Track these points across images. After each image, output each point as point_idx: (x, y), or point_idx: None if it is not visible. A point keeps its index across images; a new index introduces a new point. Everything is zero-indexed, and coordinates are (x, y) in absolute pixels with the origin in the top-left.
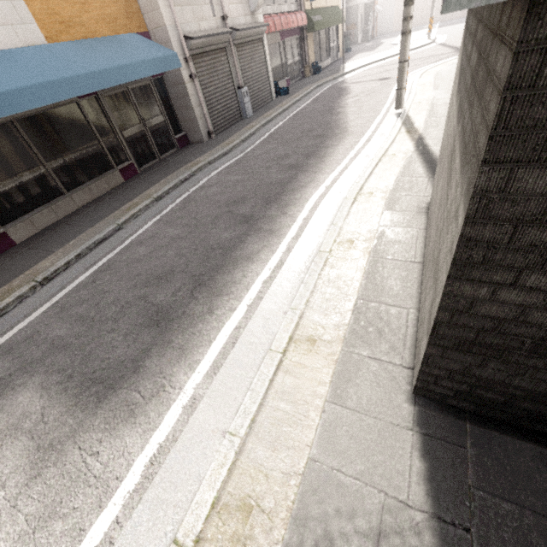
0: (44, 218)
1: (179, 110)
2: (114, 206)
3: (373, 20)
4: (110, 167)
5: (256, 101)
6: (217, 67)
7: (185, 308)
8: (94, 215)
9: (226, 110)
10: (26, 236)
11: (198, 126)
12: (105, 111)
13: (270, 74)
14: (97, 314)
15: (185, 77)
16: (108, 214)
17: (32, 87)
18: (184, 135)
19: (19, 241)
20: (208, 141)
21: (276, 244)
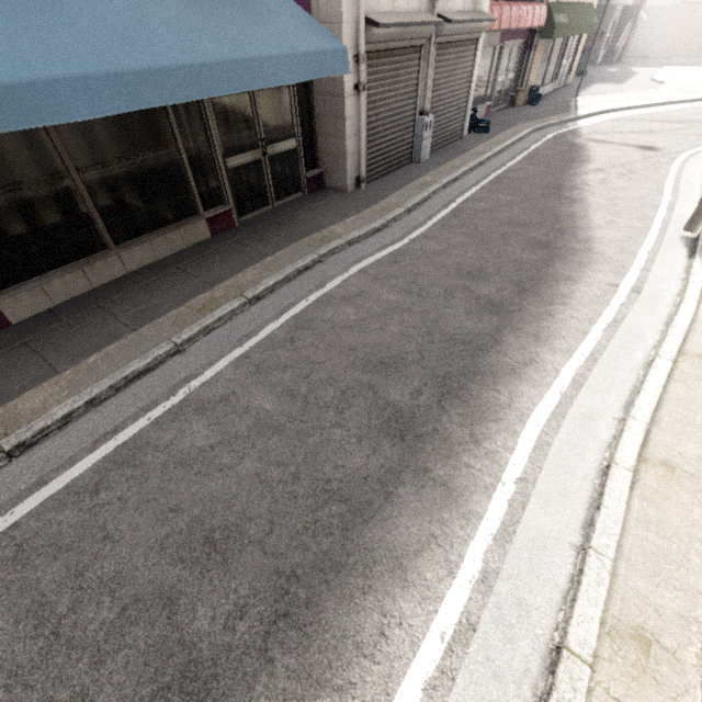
0: (68, 285)
1: (323, 135)
2: (182, 291)
3: (630, 33)
4: (194, 212)
5: (439, 136)
6: (400, 75)
7: (244, 697)
8: (145, 302)
9: (393, 146)
10: (31, 312)
11: (345, 167)
12: (207, 122)
13: (471, 97)
14: (71, 609)
15: (348, 86)
16: (168, 310)
17: (76, 79)
18: (319, 173)
19: (17, 319)
20: (353, 192)
21: (458, 543)
